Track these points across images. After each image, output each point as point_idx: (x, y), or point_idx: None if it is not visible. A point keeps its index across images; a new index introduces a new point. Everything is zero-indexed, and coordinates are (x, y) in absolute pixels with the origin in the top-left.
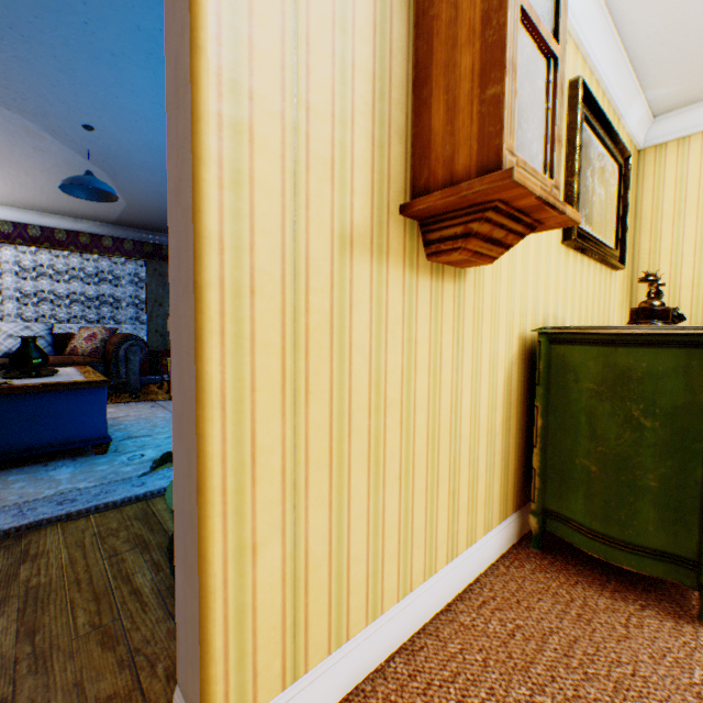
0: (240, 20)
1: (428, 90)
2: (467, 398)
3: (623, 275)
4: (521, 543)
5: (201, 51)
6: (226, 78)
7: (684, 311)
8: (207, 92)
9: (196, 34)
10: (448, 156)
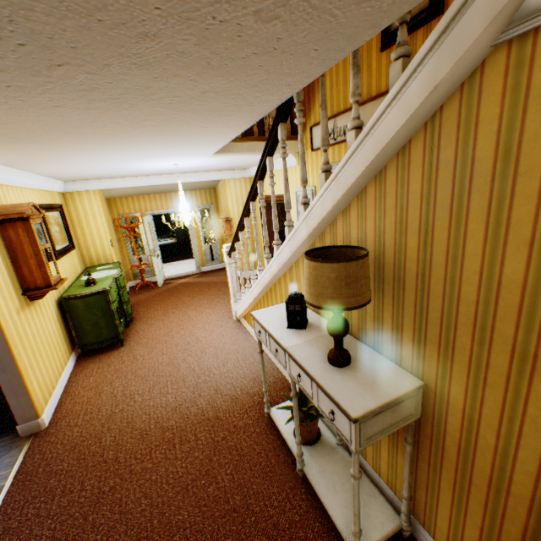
0: None
1: (21, 265)
2: (52, 328)
3: (76, 247)
4: (79, 358)
5: None
6: None
7: (103, 256)
8: None
9: None
10: (35, 281)
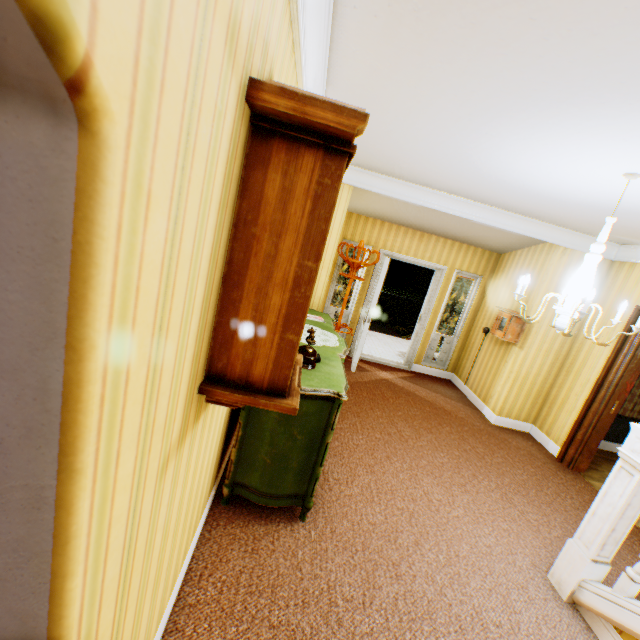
0: (118, 391)
1: (240, 295)
2: (207, 457)
3: None
4: (216, 502)
5: (79, 472)
6: (101, 467)
7: None
8: (82, 507)
9: (72, 458)
10: (249, 359)
